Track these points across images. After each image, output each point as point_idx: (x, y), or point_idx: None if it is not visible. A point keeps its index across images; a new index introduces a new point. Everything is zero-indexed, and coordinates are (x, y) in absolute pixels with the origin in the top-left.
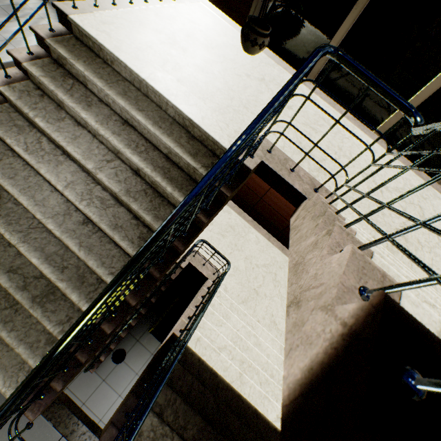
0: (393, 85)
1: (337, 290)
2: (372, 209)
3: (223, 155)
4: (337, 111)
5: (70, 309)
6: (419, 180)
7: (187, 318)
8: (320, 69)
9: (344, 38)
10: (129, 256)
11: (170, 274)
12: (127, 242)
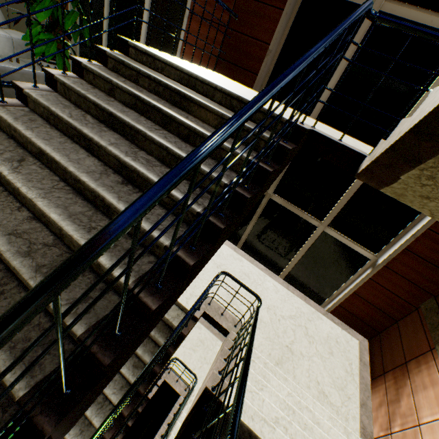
0: (281, 253)
1: (204, 387)
2: (271, 334)
3: (178, 325)
4: (255, 266)
5: (83, 424)
6: (307, 307)
7: (160, 436)
8: (243, 242)
9: (251, 230)
10: (125, 379)
11: (148, 392)
12: (126, 369)
